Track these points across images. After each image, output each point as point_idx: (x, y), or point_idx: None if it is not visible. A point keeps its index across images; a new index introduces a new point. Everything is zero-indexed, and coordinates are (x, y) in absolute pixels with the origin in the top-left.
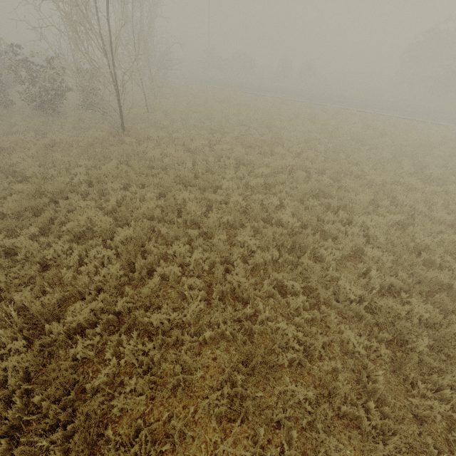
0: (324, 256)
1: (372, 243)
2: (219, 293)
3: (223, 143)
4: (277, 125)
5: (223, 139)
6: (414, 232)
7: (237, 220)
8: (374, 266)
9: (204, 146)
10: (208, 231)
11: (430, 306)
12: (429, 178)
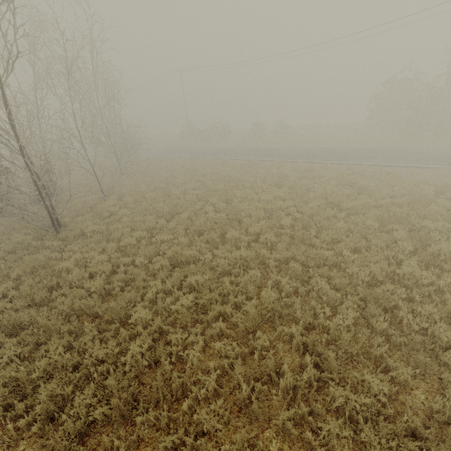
0: None
1: None
2: None
3: (165, 232)
4: (239, 195)
5: (168, 225)
6: (448, 408)
7: (114, 418)
8: None
9: (142, 238)
10: None
11: None
12: (439, 257)
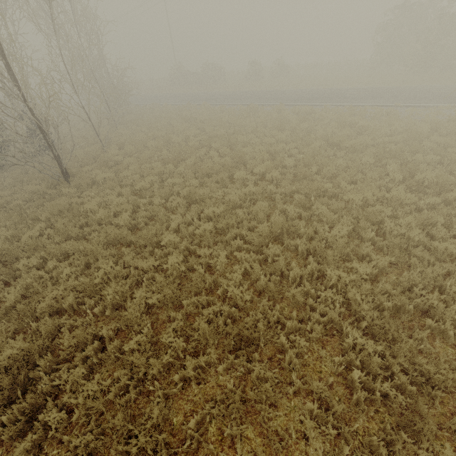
0: (286, 346)
1: (355, 308)
2: (121, 453)
3: (175, 176)
4: (241, 140)
5: (176, 170)
6: (411, 280)
7: (168, 300)
8: (357, 361)
9: (154, 183)
10: (128, 324)
11: (452, 454)
12: (423, 184)
